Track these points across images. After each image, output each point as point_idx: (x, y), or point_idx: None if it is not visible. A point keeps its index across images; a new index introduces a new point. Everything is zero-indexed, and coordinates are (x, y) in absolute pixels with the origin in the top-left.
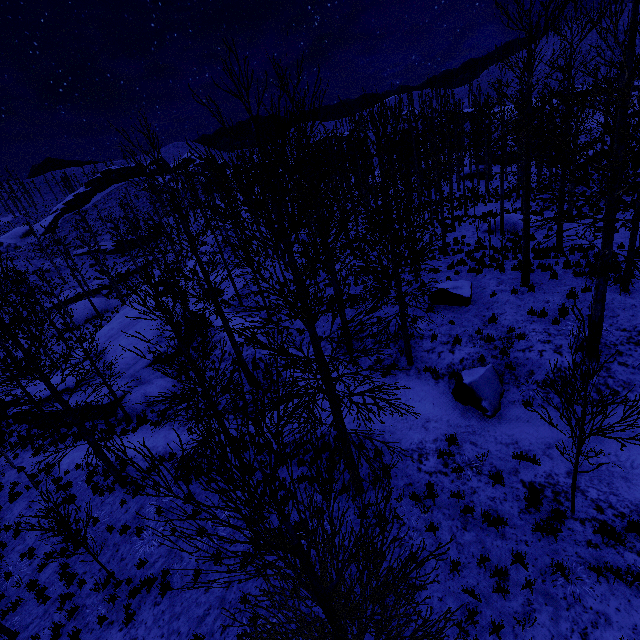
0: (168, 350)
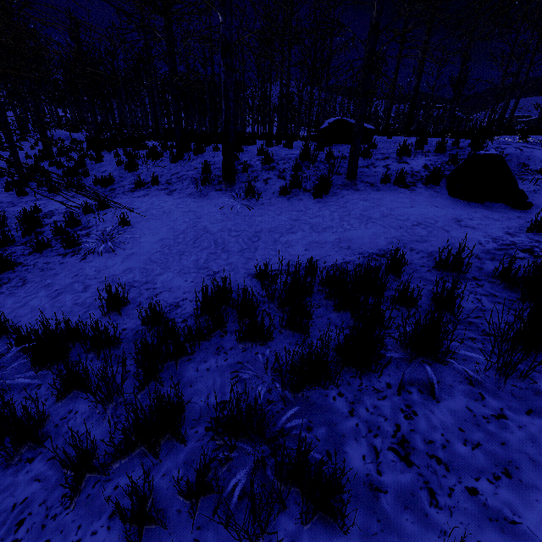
0: None
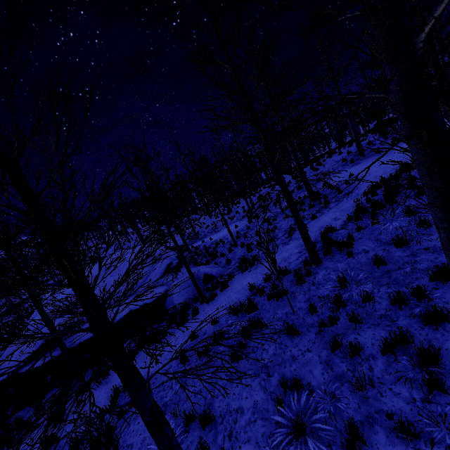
0: (173, 261)
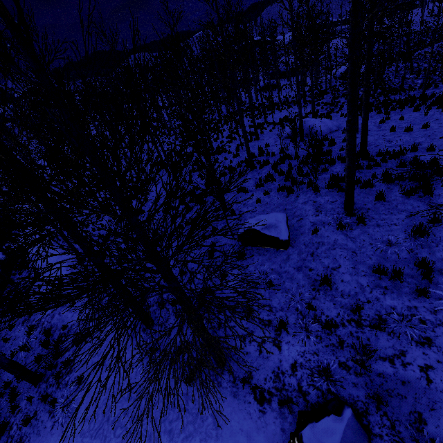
0: None
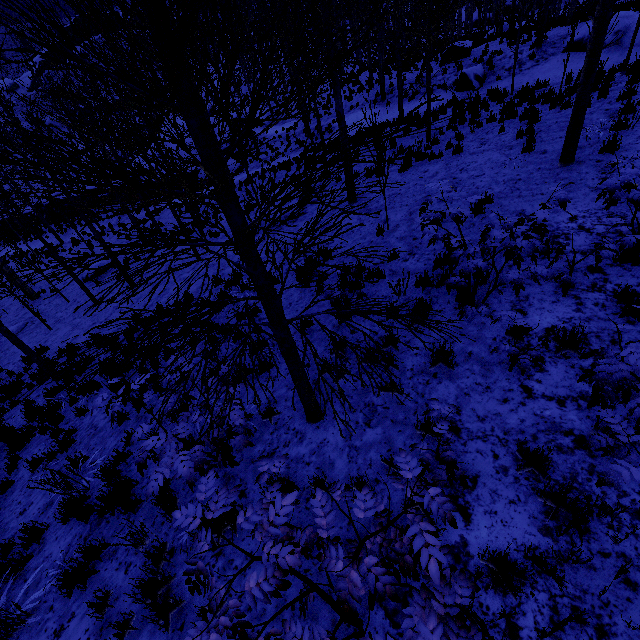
0: (223, 145)
